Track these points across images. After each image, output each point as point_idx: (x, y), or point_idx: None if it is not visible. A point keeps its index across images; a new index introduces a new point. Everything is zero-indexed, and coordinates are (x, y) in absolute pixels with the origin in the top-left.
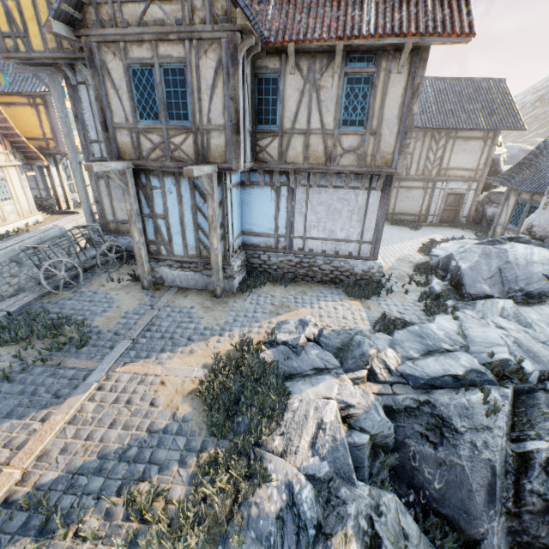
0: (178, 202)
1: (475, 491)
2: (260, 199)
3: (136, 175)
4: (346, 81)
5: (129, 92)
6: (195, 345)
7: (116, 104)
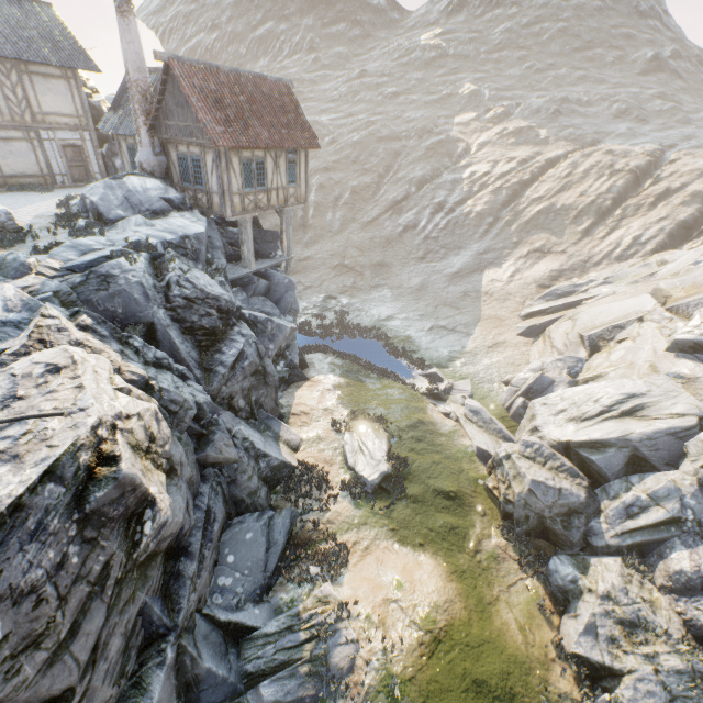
0: None
1: (138, 298)
2: None
3: None
4: None
5: None
6: None
7: None
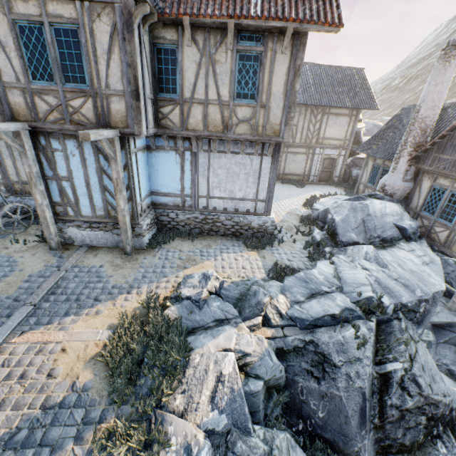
0: (82, 165)
1: (351, 417)
2: (166, 162)
3: (35, 137)
4: (238, 57)
5: (18, 49)
6: (101, 305)
7: (3, 61)
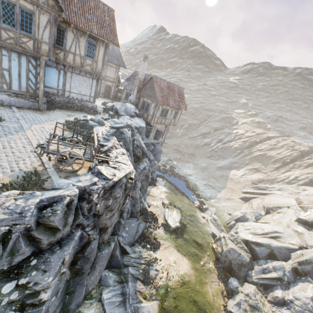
0: (19, 66)
1: (128, 141)
2: (51, 72)
3: None
4: (88, 43)
5: None
6: (51, 122)
7: None
